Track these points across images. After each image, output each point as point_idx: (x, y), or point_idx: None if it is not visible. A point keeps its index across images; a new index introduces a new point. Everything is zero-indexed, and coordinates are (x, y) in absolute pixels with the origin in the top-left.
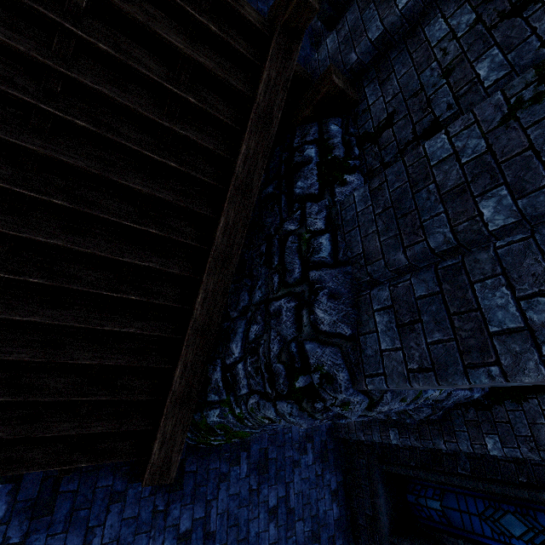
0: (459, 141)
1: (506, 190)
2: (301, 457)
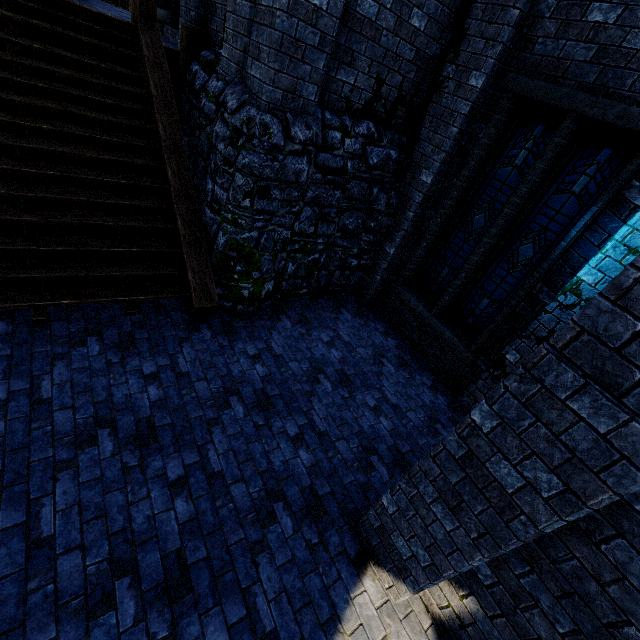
0: None
1: None
2: (339, 316)
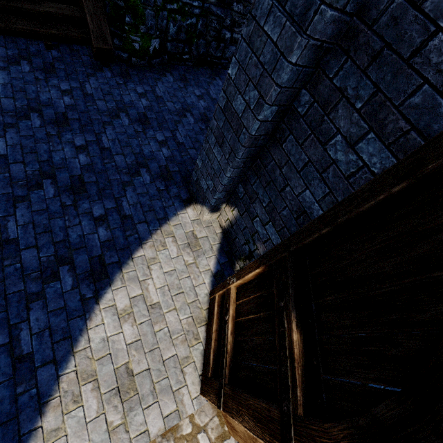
0: None
1: None
2: (213, 82)
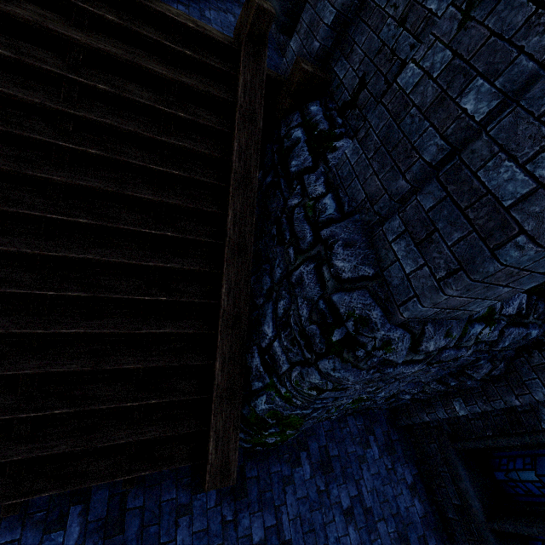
0: (426, 62)
1: (481, 79)
2: (366, 452)
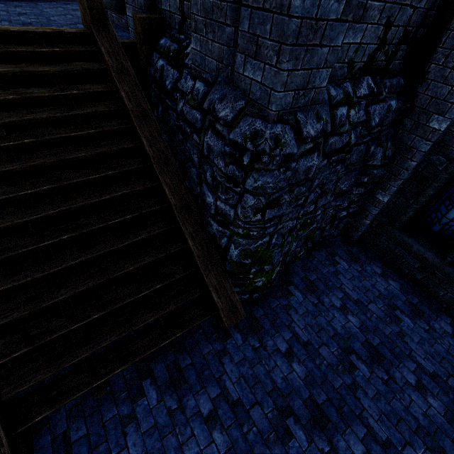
0: None
1: None
2: (337, 268)
